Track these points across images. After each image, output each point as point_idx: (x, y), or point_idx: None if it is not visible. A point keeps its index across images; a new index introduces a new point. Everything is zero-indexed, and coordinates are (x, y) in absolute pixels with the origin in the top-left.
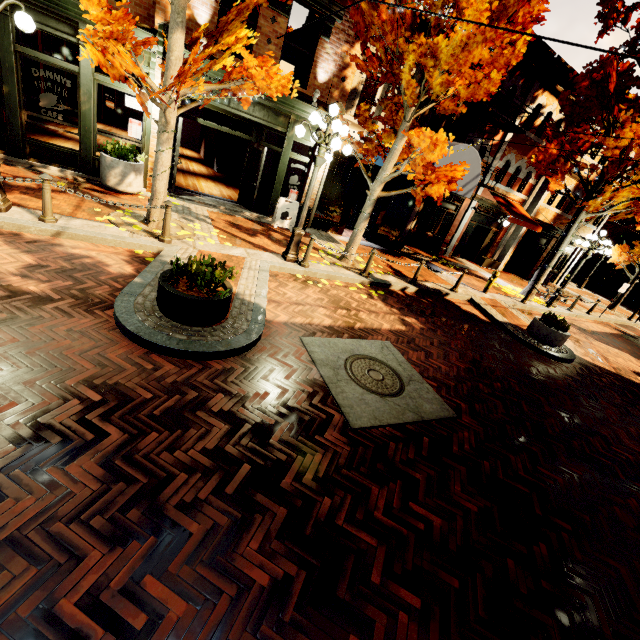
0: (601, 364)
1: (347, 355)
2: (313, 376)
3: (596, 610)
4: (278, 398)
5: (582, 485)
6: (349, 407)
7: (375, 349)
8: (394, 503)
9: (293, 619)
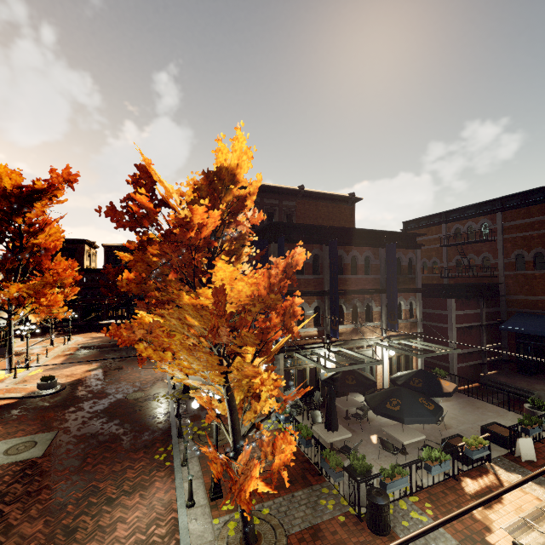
0: (75, 378)
1: (2, 454)
2: (7, 465)
3: (115, 425)
4: (12, 473)
5: (99, 413)
6: (32, 456)
7: (5, 445)
8: (71, 450)
9: (78, 467)
